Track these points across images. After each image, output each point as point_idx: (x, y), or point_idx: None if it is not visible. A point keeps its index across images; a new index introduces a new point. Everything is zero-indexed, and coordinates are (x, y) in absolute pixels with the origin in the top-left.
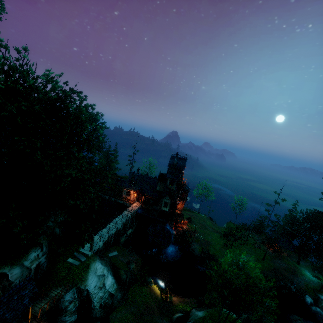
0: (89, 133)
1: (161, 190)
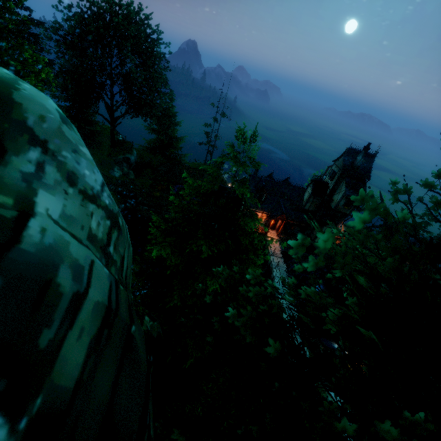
0: (129, 74)
1: (312, 208)
